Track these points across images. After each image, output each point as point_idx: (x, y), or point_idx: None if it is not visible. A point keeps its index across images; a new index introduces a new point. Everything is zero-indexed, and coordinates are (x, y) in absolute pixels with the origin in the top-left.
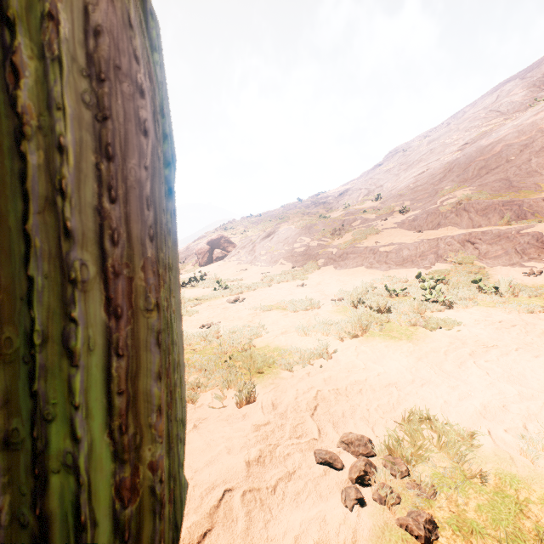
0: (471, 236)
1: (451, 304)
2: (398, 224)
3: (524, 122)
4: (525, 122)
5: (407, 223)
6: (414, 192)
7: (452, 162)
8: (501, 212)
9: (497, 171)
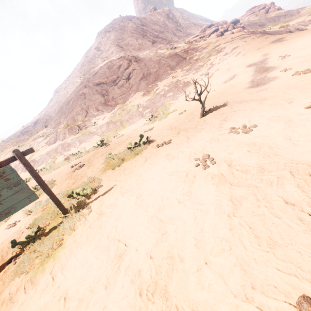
0: (56, 147)
1: (30, 180)
2: (46, 143)
3: (76, 91)
4: (76, 91)
5: (48, 142)
6: (55, 123)
7: (63, 108)
8: (68, 133)
9: (72, 113)
